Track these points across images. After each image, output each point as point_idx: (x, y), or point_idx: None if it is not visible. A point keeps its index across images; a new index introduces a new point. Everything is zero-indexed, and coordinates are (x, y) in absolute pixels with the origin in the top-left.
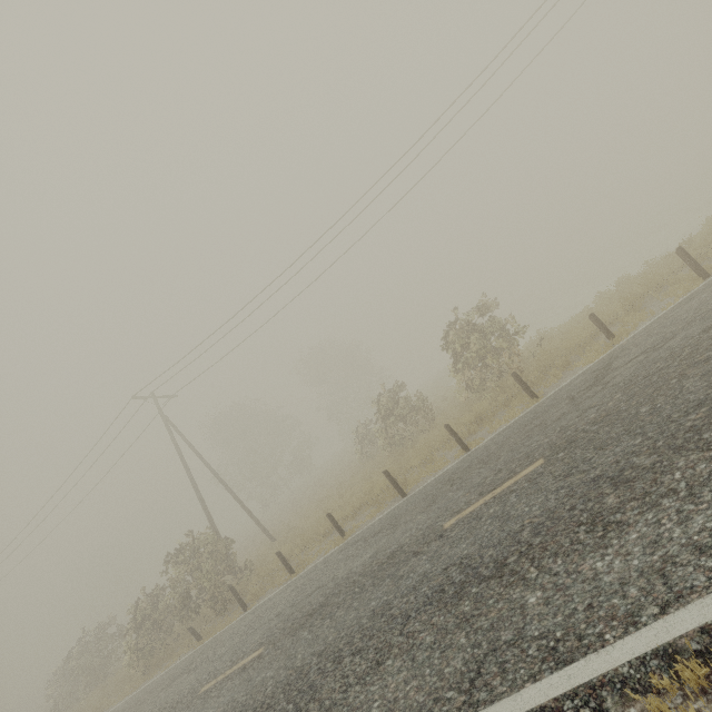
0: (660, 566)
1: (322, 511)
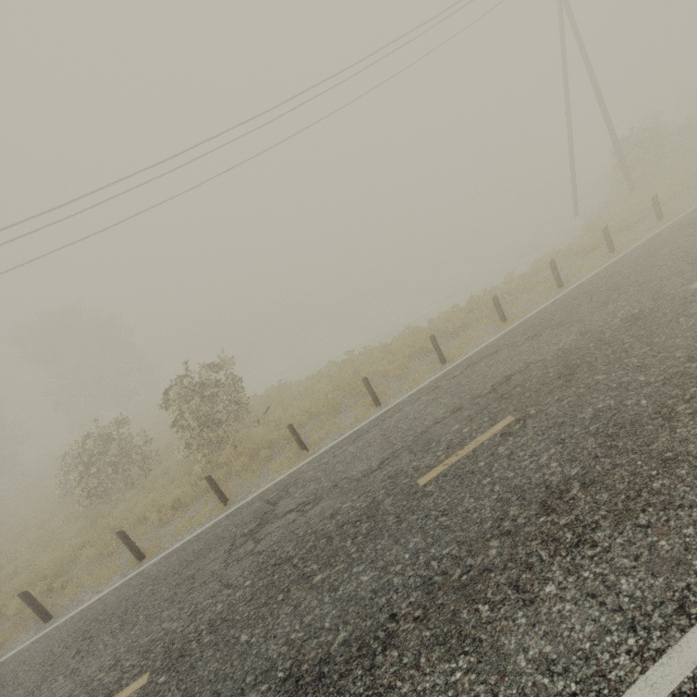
0: None
1: None
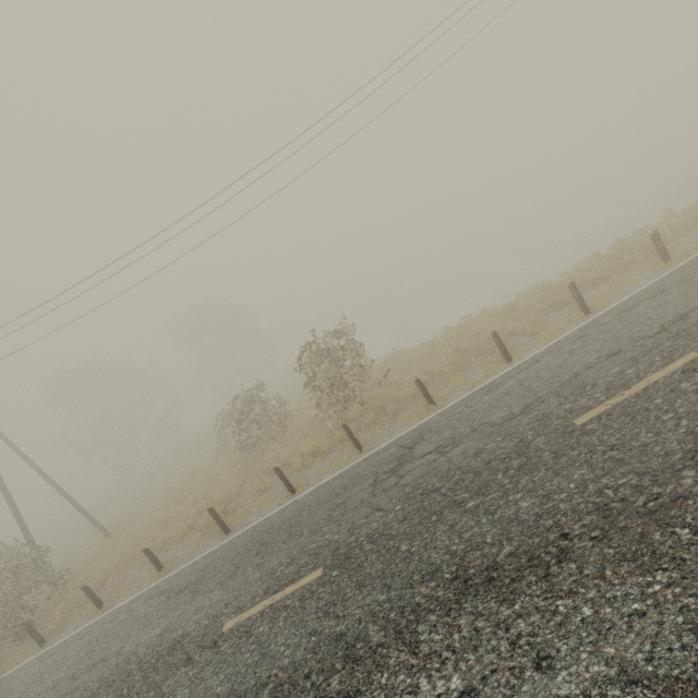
0: None
1: (163, 510)
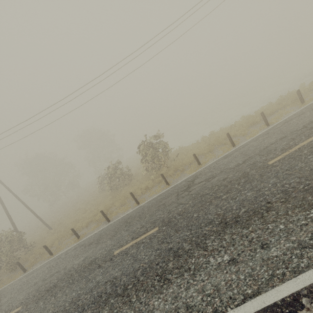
0: (173, 312)
1: (75, 217)
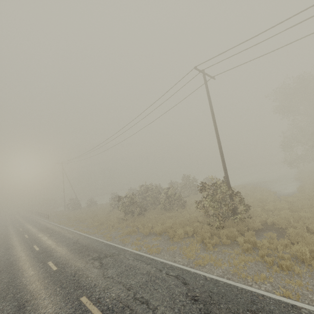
0: None
1: None
